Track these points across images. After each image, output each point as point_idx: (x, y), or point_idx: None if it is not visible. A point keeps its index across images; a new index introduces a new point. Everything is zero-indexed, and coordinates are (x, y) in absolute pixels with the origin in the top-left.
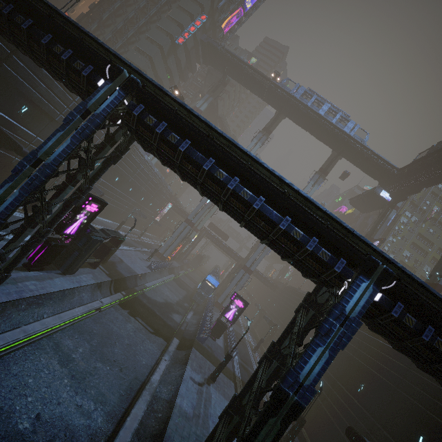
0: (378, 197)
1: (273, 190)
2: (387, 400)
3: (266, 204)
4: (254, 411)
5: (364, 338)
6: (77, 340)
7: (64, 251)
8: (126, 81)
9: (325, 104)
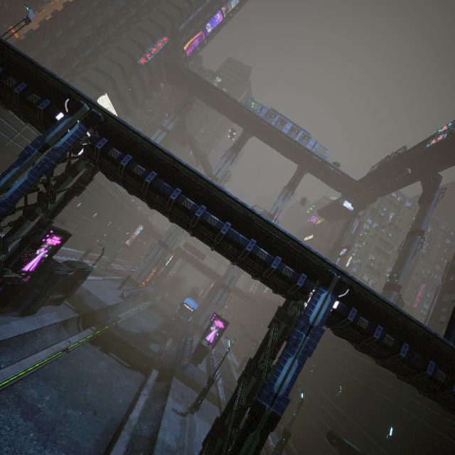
0: (342, 208)
1: (238, 216)
2: (361, 399)
3: (233, 228)
4: (235, 429)
5: (339, 343)
6: (42, 387)
7: (22, 289)
8: (87, 115)
9: (288, 123)
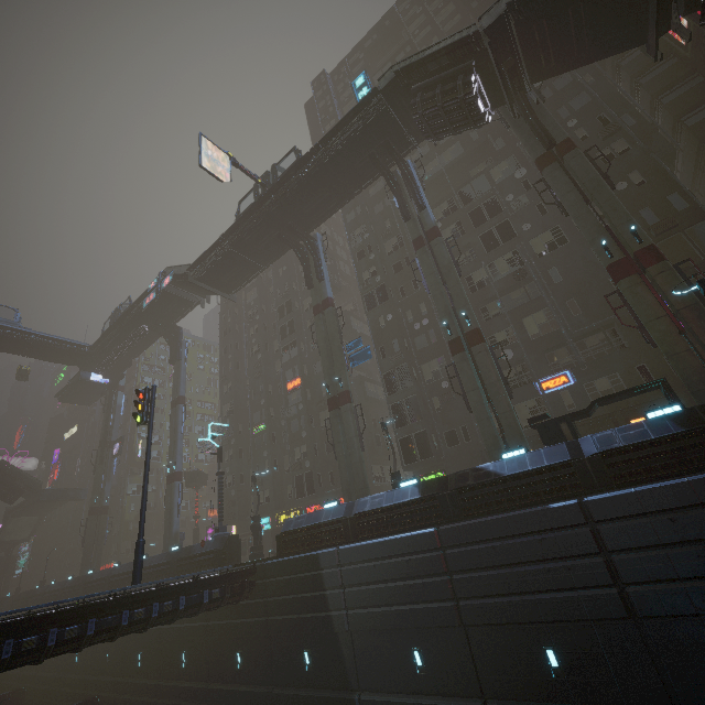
0: (92, 383)
1: None
2: (160, 648)
3: None
4: None
5: None
6: None
7: None
8: None
9: None
